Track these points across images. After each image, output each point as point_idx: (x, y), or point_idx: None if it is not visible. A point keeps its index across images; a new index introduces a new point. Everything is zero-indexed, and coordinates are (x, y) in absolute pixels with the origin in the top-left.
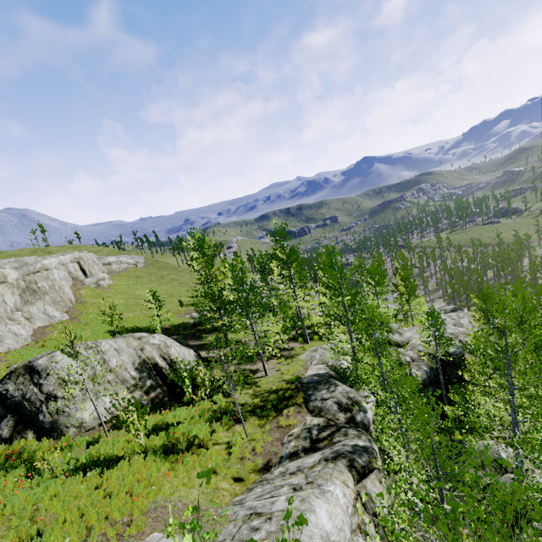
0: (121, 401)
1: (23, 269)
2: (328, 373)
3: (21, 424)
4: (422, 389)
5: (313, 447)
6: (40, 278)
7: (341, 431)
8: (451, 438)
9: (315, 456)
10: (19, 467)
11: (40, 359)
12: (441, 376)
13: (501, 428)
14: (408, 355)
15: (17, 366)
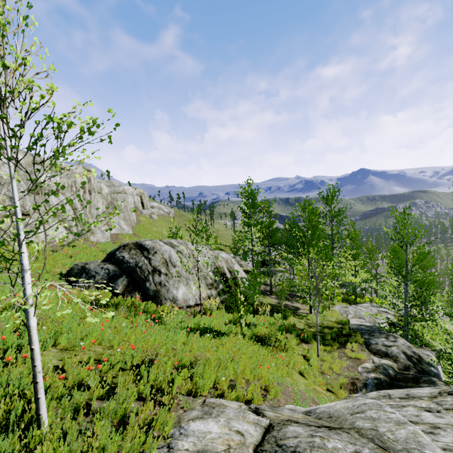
0: (202, 293)
1: (111, 188)
2: (375, 326)
3: (131, 286)
4: None
5: (396, 385)
6: (120, 197)
7: (425, 378)
8: None
9: (424, 388)
10: (143, 314)
11: (145, 241)
12: None
13: None
14: None
15: (128, 242)
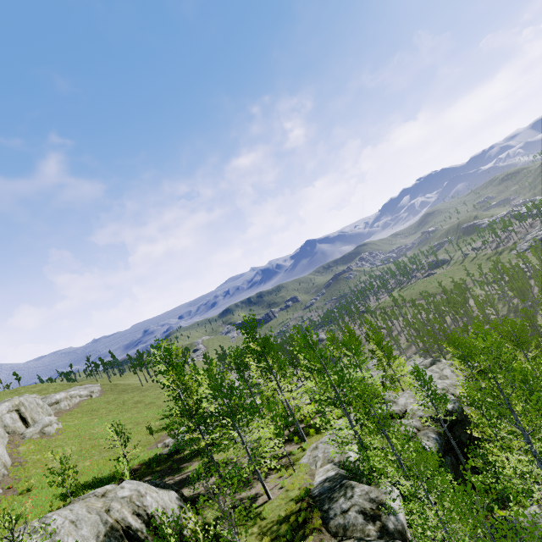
0: None
1: None
2: (338, 474)
3: None
4: (440, 463)
5: None
6: None
7: None
8: (493, 517)
9: None
10: None
11: None
12: (452, 440)
13: (538, 487)
14: (411, 424)
15: None
